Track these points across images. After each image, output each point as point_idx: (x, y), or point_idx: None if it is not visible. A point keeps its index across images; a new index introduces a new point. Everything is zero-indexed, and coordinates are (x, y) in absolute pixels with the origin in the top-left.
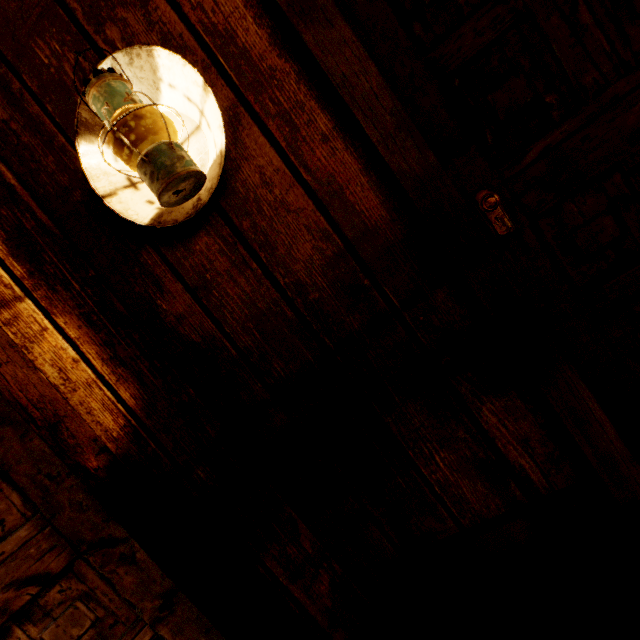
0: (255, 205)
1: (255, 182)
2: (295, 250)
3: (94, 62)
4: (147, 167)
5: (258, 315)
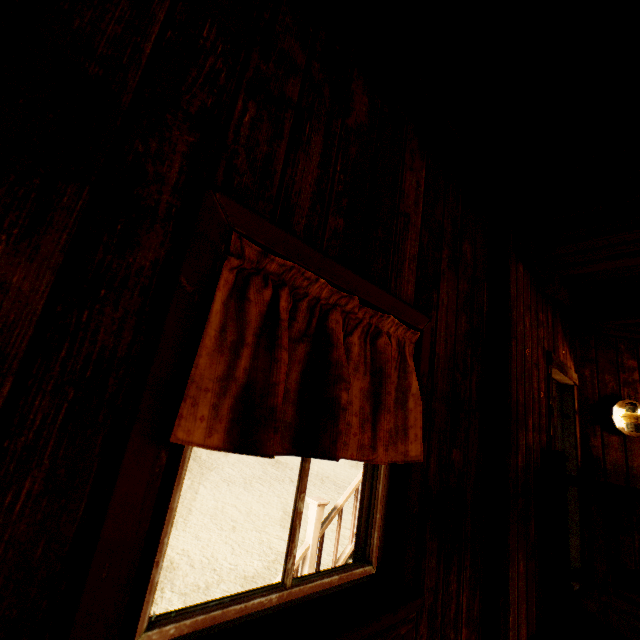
0: (633, 442)
1: (636, 439)
2: (636, 459)
3: (617, 389)
4: (637, 426)
5: (616, 464)
